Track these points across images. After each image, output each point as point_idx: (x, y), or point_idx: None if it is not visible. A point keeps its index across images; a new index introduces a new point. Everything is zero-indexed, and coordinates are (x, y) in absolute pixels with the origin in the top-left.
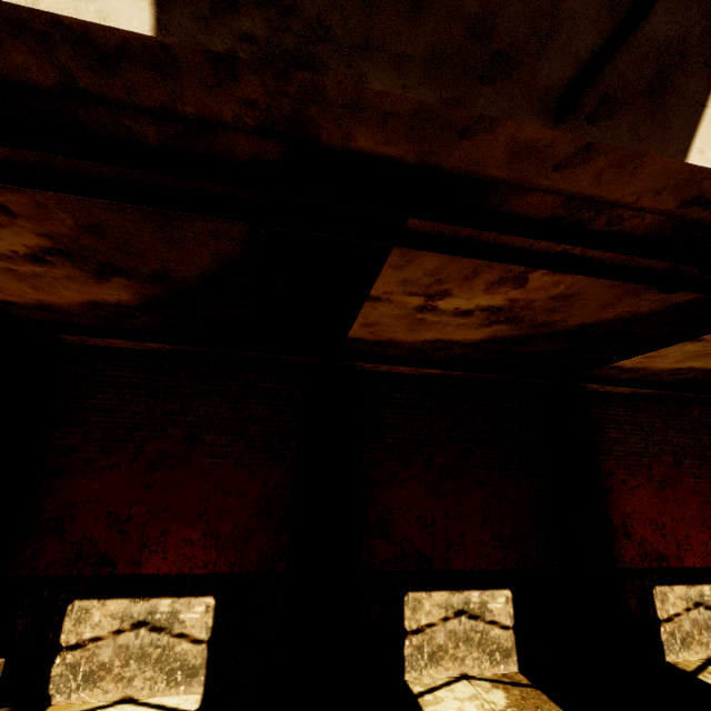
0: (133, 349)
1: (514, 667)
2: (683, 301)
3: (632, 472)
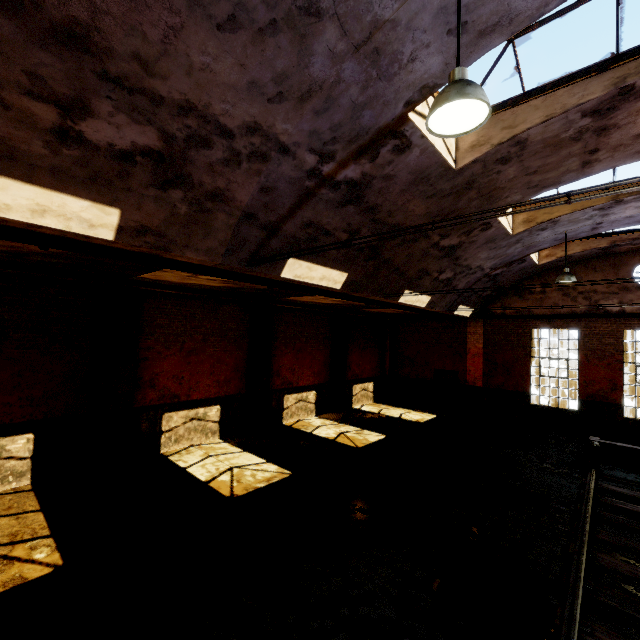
0: None
1: (28, 481)
2: None
3: (169, 347)
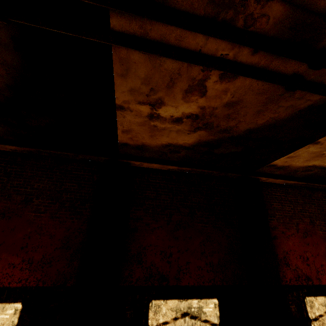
0: (1, 150)
1: None
2: (304, 108)
3: (287, 227)
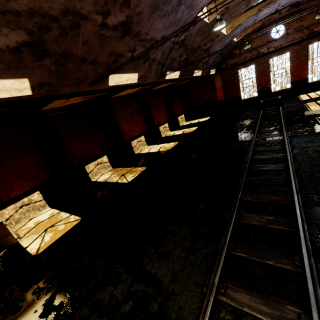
0: None
1: (111, 168)
2: None
3: (123, 120)
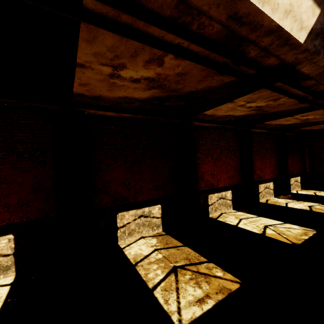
0: None
1: (161, 230)
2: (228, 82)
3: (206, 157)
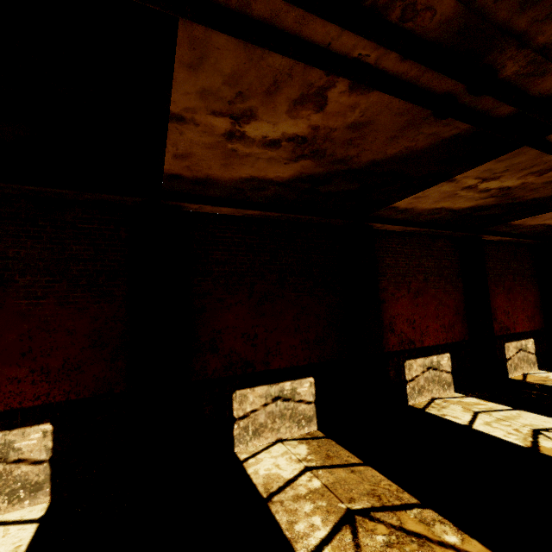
0: None
1: (315, 427)
2: (449, 137)
3: (398, 288)
